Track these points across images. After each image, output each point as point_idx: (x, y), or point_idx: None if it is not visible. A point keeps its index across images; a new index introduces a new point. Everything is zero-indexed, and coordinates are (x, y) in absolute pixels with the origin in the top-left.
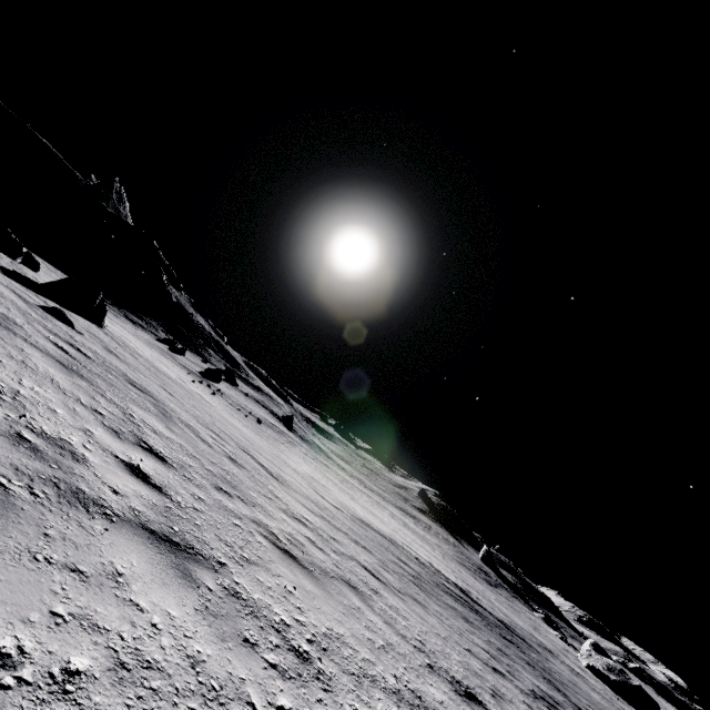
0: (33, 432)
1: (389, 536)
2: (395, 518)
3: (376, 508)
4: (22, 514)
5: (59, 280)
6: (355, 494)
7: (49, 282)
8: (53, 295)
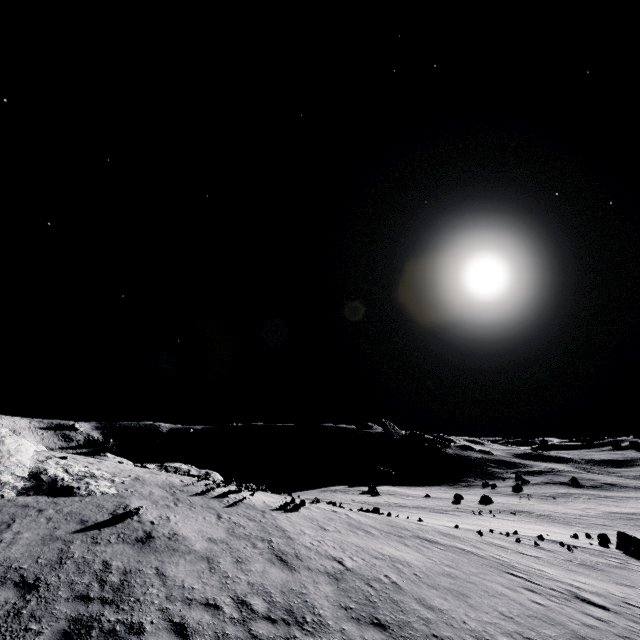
0: (530, 517)
1: (634, 512)
2: None
3: None
4: (536, 519)
5: (480, 498)
6: (625, 503)
7: (480, 500)
8: (484, 502)
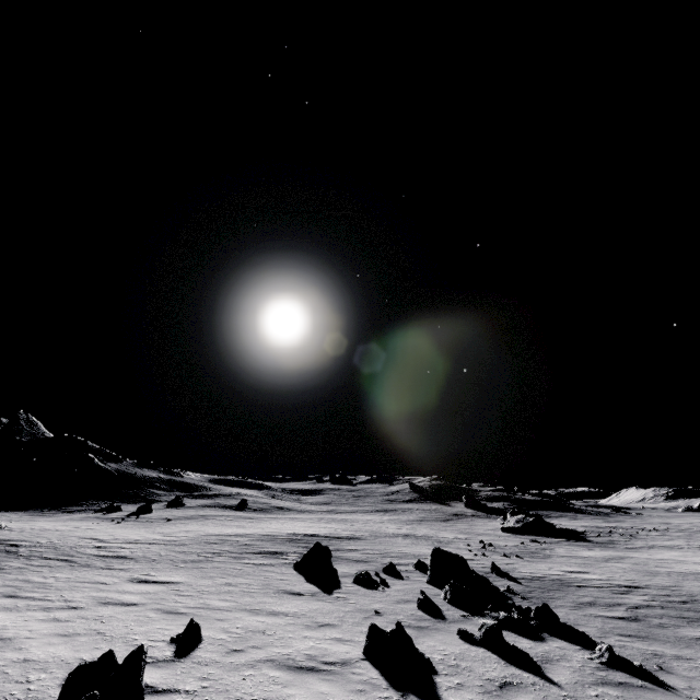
0: None
1: (249, 533)
2: (319, 521)
3: (285, 523)
4: None
5: None
6: (261, 523)
7: None
8: None
